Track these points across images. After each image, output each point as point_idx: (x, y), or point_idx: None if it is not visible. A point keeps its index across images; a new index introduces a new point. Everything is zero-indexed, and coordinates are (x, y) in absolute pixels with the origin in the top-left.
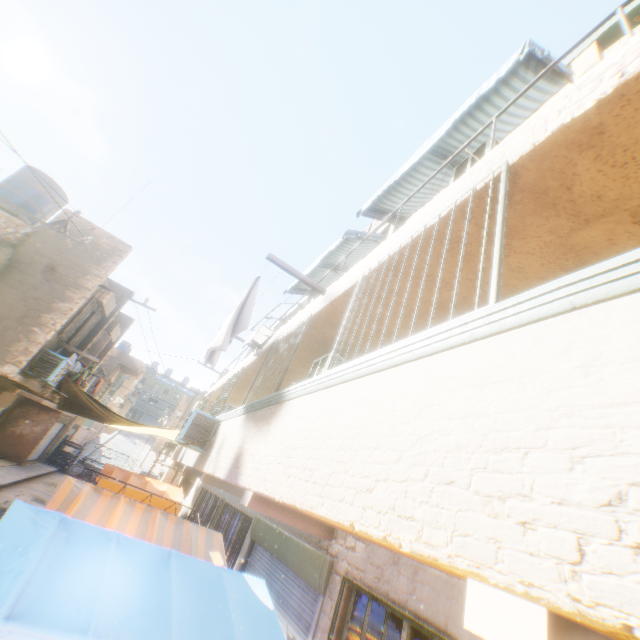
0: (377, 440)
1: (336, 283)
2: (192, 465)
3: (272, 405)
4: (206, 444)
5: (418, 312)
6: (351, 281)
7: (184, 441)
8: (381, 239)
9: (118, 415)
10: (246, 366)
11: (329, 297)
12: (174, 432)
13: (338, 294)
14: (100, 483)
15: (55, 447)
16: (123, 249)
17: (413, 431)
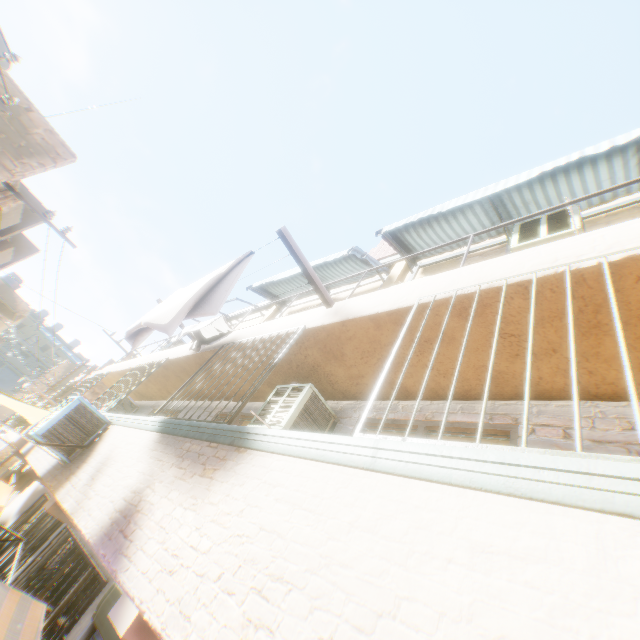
0: None
1: (355, 299)
2: (42, 473)
3: (219, 443)
4: (77, 451)
5: (459, 374)
6: (390, 303)
7: (43, 439)
8: (383, 271)
9: None
10: (172, 358)
11: (342, 313)
12: (34, 409)
13: (362, 314)
14: None
15: None
16: (63, 154)
17: None
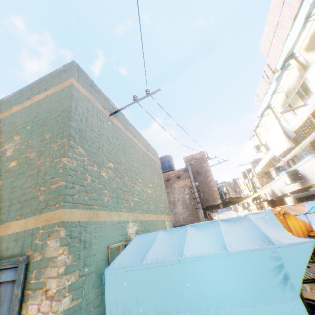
0: None
1: (311, 99)
2: (298, 188)
3: None
4: (300, 178)
5: None
6: None
7: (292, 182)
8: (288, 67)
9: (243, 197)
10: None
11: (314, 104)
12: (263, 190)
13: None
14: None
15: None
16: (203, 153)
17: None
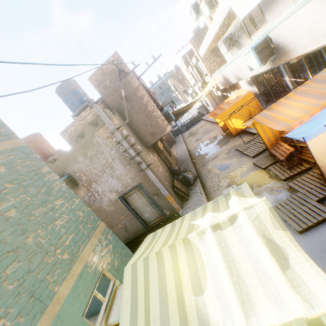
0: None
1: None
2: (267, 69)
3: None
4: (273, 52)
5: None
6: None
7: (263, 64)
8: None
9: (194, 101)
10: None
11: None
12: (215, 80)
13: None
14: (218, 118)
15: (172, 133)
16: (117, 58)
17: None
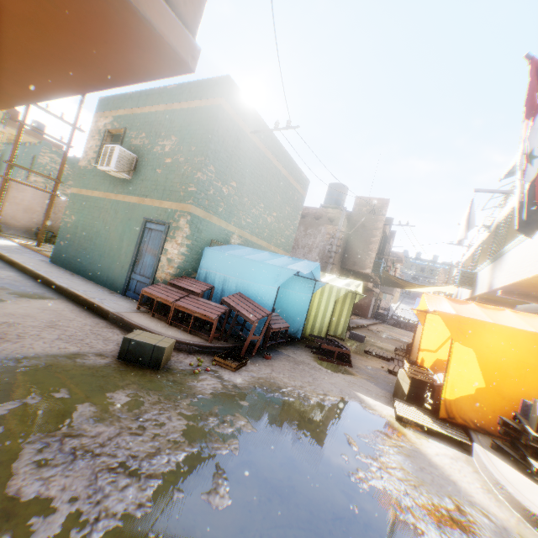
0: (526, 257)
1: None
2: (467, 297)
3: (499, 257)
4: (472, 284)
5: None
6: None
7: (459, 285)
8: None
9: (412, 283)
10: (483, 239)
11: None
12: (447, 287)
13: None
14: None
15: (374, 311)
16: (386, 202)
17: (532, 253)
